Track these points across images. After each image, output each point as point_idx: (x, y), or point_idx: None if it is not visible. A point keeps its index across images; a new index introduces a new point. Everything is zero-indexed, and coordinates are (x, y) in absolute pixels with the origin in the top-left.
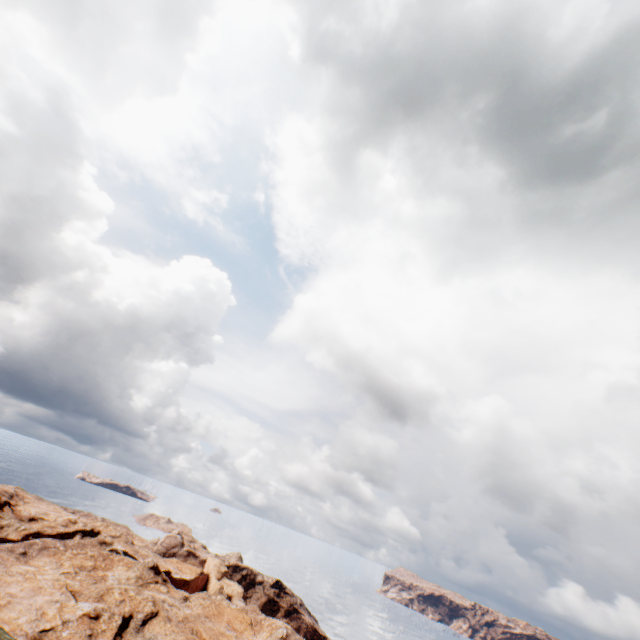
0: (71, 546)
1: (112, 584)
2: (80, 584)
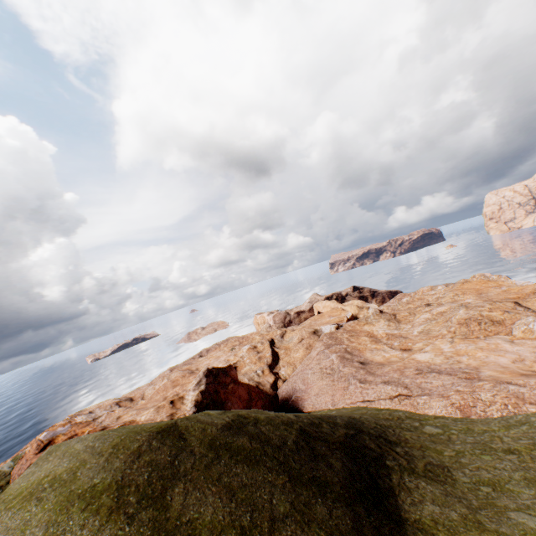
0: (337, 343)
1: (405, 331)
2: (412, 343)
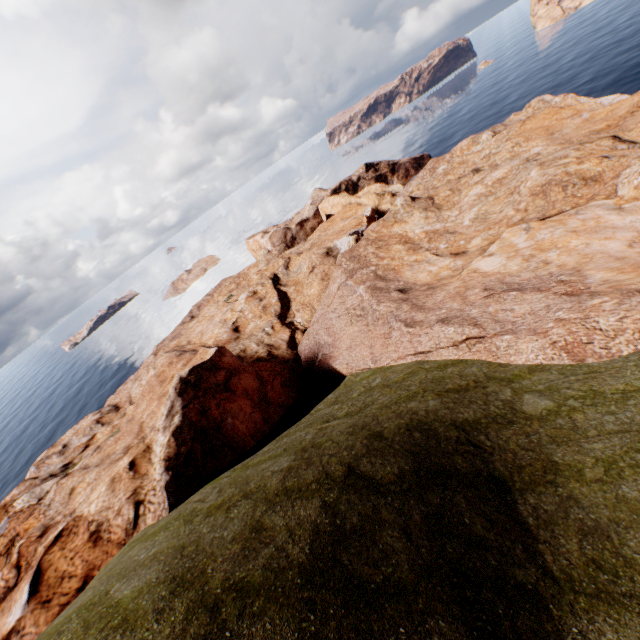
0: (362, 265)
1: (452, 222)
2: (465, 241)
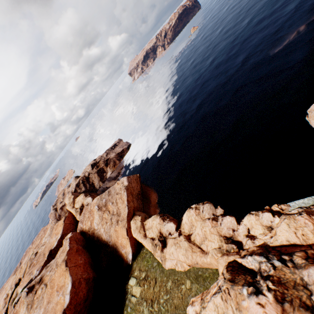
0: None
1: None
2: None
